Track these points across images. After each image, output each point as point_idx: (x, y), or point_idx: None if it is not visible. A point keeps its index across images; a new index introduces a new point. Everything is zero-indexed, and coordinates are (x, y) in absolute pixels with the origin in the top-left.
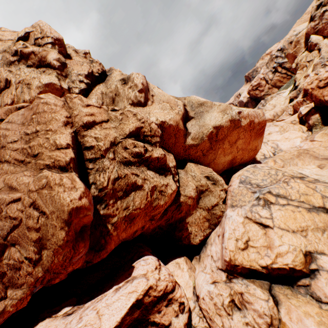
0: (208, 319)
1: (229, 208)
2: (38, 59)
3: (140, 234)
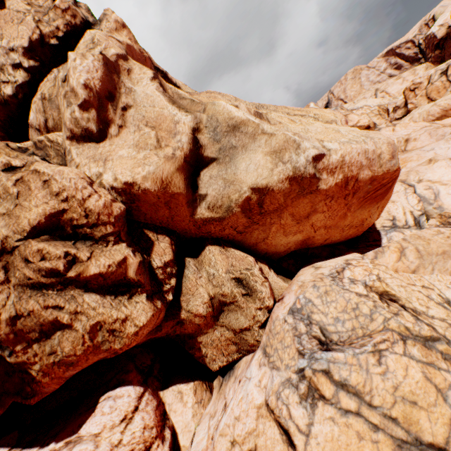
0: None
1: (260, 350)
2: None
3: None
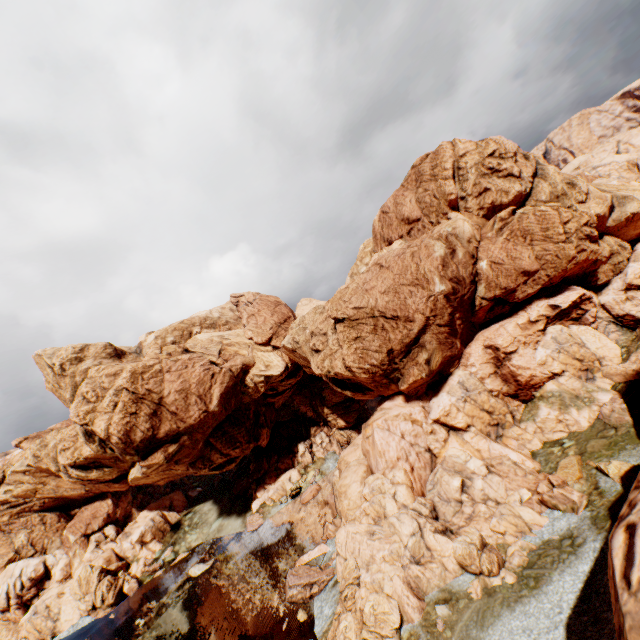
0: (610, 309)
1: (631, 263)
2: (507, 173)
3: (563, 279)
